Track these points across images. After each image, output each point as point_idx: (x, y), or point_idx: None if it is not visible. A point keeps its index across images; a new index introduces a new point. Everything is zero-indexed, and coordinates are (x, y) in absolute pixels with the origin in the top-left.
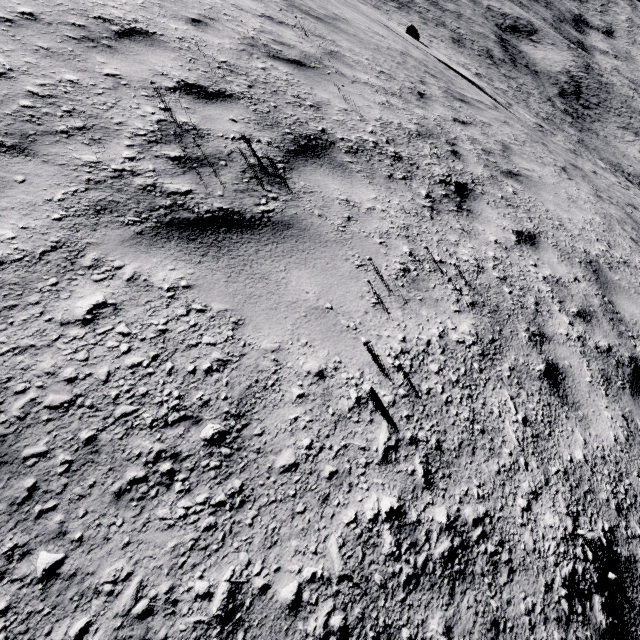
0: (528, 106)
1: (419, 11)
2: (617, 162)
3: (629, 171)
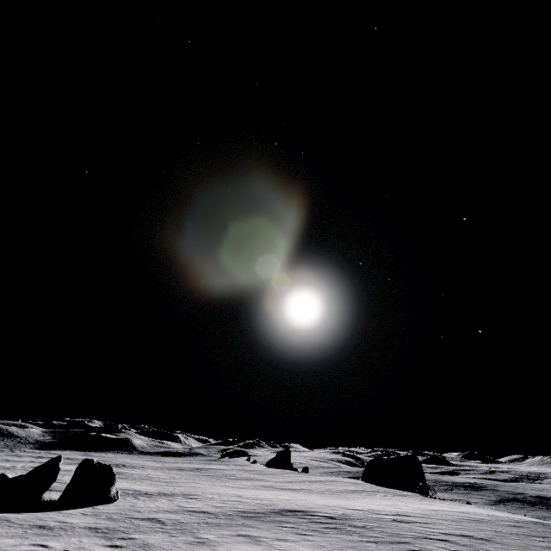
0: None
1: None
2: None
3: None
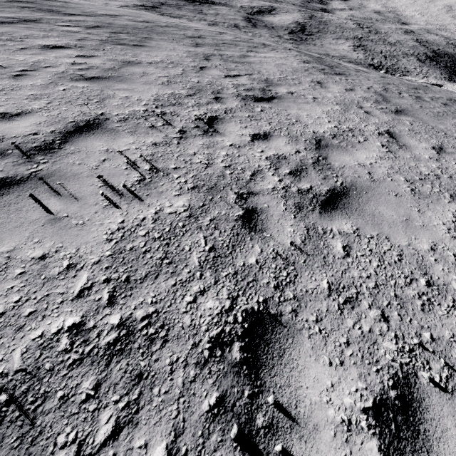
0: None
1: (188, 18)
2: (325, 53)
3: (335, 55)
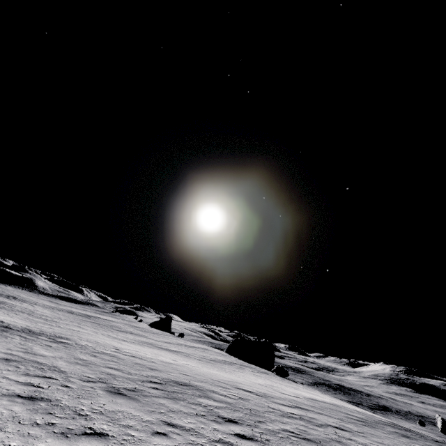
0: None
1: None
2: None
3: None
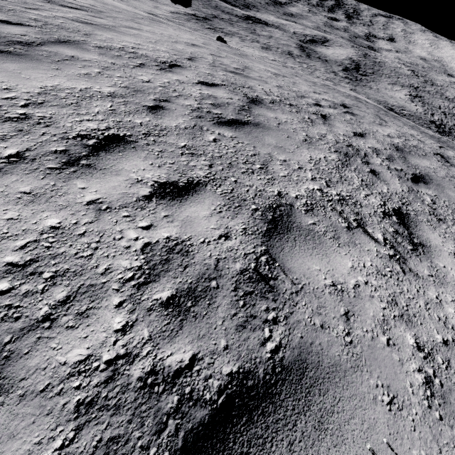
0: (311, 74)
1: (240, 36)
2: (384, 100)
3: (393, 104)
